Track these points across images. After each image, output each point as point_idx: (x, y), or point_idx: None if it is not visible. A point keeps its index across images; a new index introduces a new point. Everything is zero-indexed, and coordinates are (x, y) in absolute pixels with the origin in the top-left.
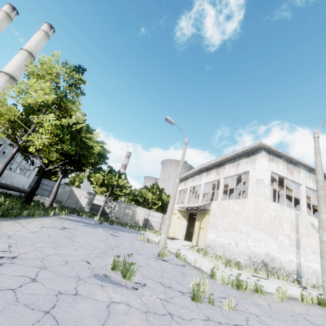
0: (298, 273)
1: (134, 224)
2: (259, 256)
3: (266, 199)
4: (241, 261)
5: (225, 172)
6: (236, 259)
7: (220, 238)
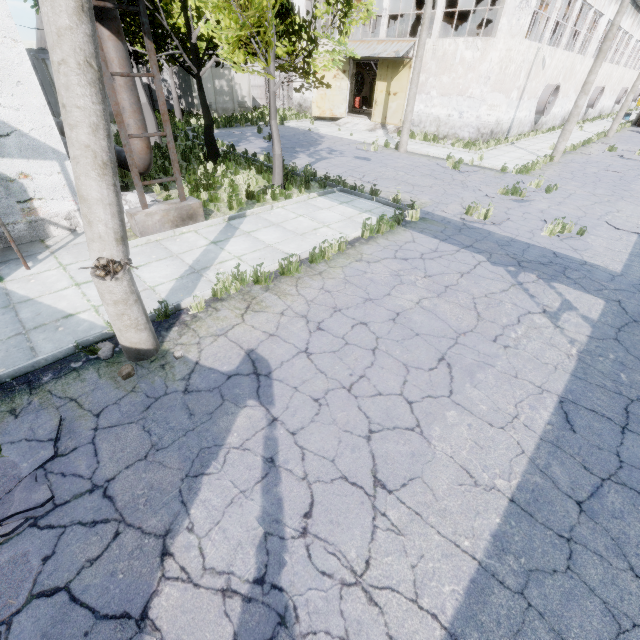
0: (509, 130)
1: (239, 109)
2: (490, 127)
3: (522, 39)
4: (465, 136)
5: None
6: (457, 134)
7: (433, 108)
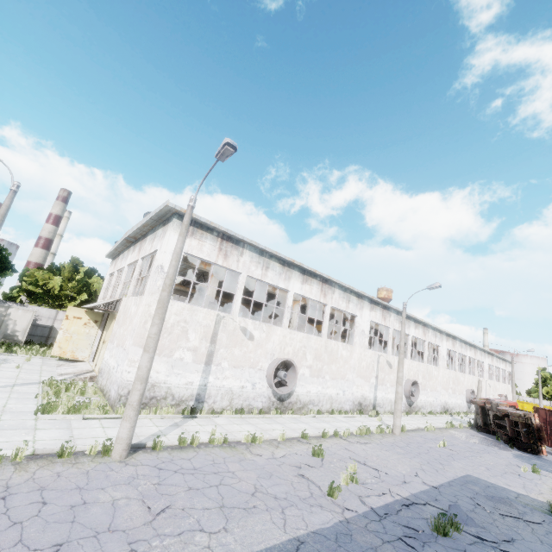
0: (199, 398)
1: (3, 339)
2: (125, 386)
3: None
4: (112, 394)
5: (144, 249)
6: (110, 391)
7: (111, 358)
